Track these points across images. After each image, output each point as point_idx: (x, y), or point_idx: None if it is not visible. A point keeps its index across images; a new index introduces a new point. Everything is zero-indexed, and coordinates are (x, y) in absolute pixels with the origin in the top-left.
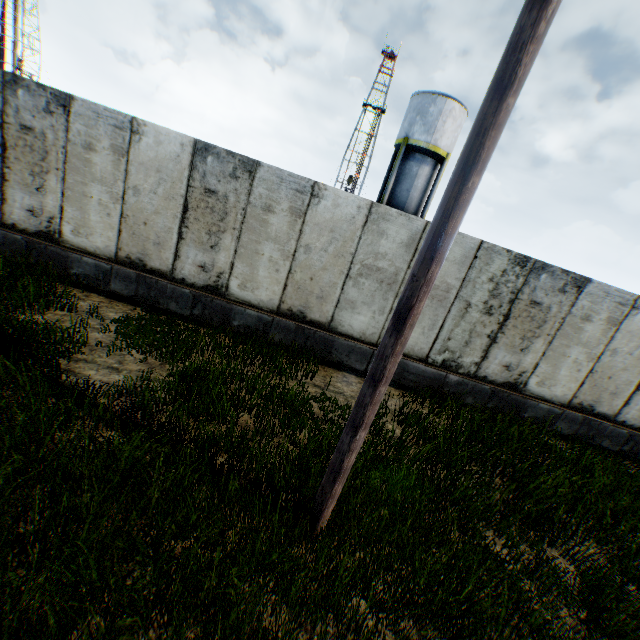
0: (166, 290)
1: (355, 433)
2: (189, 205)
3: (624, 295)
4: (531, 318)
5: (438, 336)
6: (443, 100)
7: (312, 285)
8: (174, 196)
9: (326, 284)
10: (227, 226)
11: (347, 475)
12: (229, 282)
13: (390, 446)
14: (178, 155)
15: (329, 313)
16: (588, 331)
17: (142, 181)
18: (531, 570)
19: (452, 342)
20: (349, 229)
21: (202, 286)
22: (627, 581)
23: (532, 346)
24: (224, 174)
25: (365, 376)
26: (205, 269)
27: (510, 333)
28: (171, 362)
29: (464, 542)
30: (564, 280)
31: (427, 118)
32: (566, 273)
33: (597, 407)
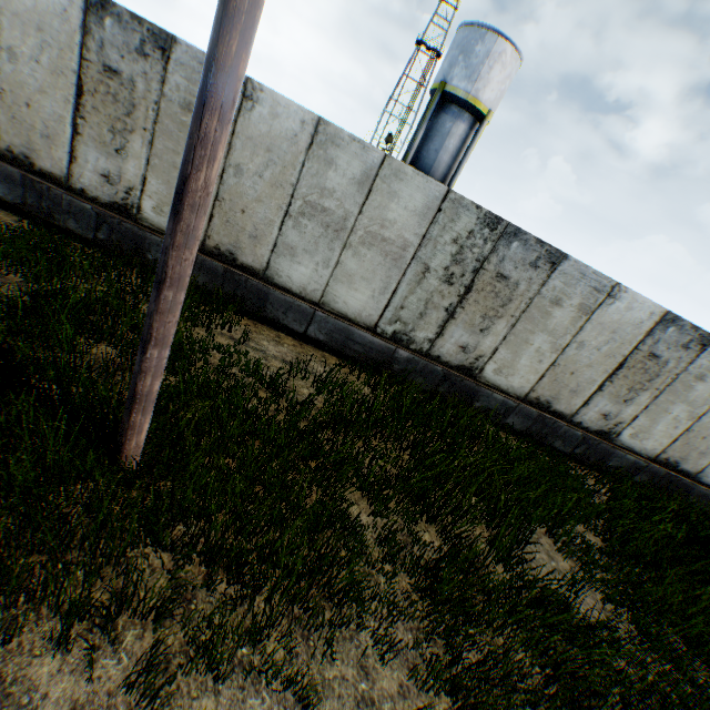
0: (62, 202)
1: (145, 350)
2: (85, 87)
3: (602, 280)
4: (496, 294)
5: (390, 303)
6: (493, 38)
7: (244, 220)
8: (64, 71)
9: (261, 221)
10: (136, 125)
11: (150, 405)
12: (142, 202)
13: (283, 405)
14: (66, 10)
15: (264, 258)
16: (557, 317)
17: (20, 42)
18: (383, 538)
19: (405, 312)
20: (290, 151)
21: (108, 203)
22: (493, 561)
23: (494, 327)
24: (129, 49)
25: (306, 341)
26: (111, 180)
27: (471, 309)
28: (29, 278)
29: (322, 505)
30: (538, 253)
31: (471, 60)
32: (542, 244)
33: (555, 404)
